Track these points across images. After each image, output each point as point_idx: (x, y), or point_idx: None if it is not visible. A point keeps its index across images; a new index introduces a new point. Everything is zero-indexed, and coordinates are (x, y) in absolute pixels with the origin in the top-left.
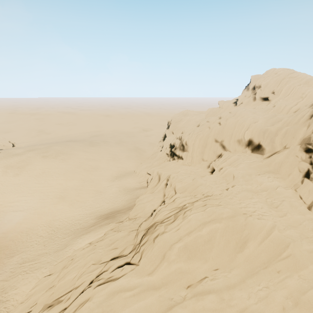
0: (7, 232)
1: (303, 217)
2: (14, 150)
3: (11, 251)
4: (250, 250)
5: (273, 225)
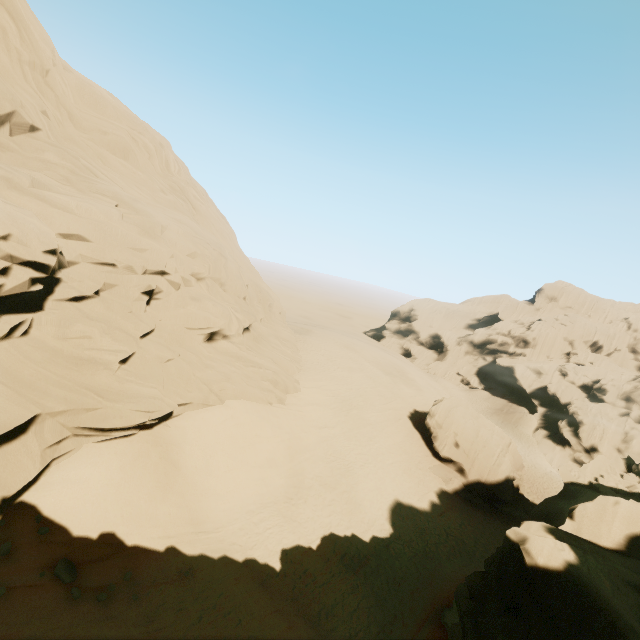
0: None
1: None
2: None
3: None
4: None
5: None
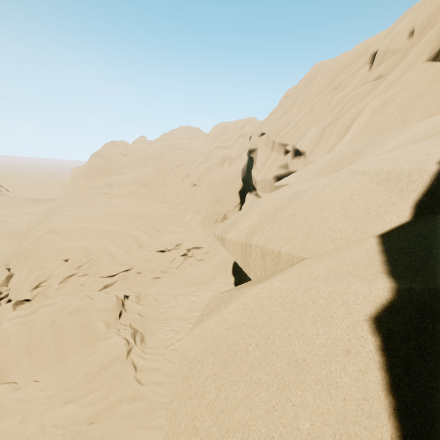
0: None
1: (5, 244)
2: None
3: None
4: None
5: None
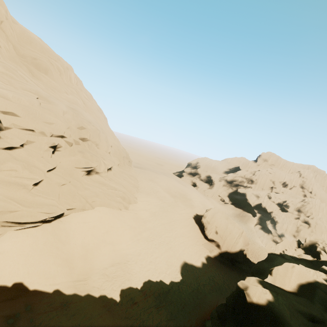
0: None
1: None
2: None
3: None
4: (324, 211)
5: (325, 204)
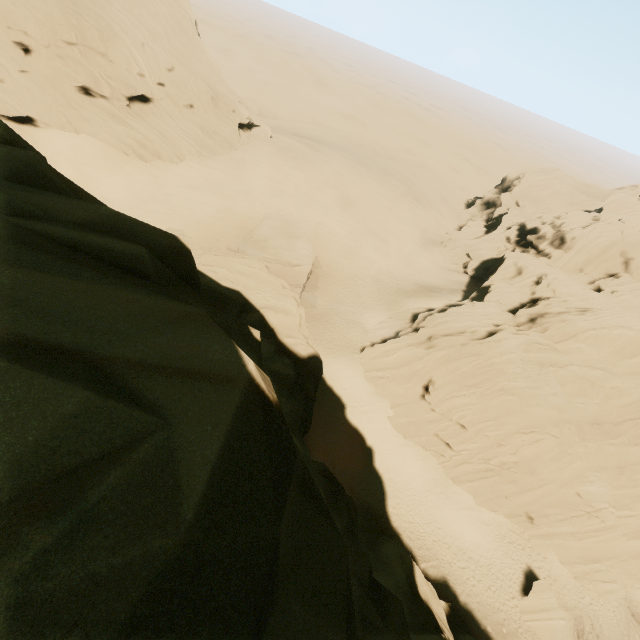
0: (330, 260)
1: None
2: (285, 138)
3: (340, 282)
4: (638, 360)
5: None
